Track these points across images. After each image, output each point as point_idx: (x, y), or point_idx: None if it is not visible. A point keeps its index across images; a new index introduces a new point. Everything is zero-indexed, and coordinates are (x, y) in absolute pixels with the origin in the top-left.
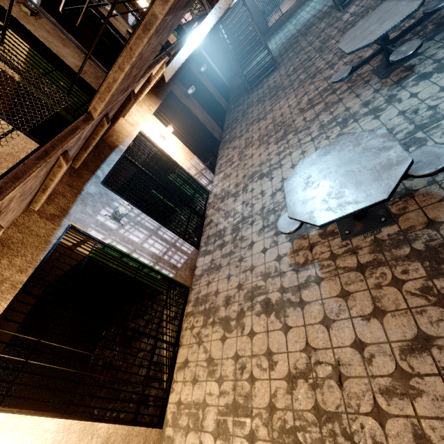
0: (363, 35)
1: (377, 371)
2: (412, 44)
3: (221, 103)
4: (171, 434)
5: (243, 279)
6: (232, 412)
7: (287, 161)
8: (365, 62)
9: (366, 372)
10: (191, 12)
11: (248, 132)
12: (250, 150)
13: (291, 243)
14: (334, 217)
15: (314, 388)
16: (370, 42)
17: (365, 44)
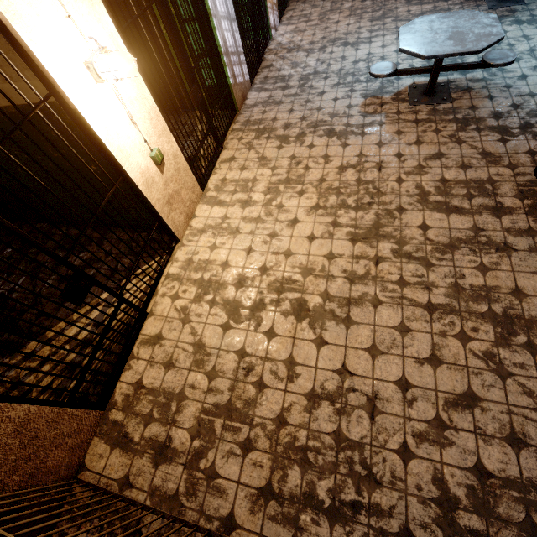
0: None
1: (406, 166)
2: None
3: None
4: (214, 195)
5: (308, 114)
6: (285, 183)
7: (379, 40)
8: None
9: (399, 166)
10: None
11: None
12: (336, 15)
13: (365, 99)
14: (439, 53)
15: (360, 172)
16: None
17: None
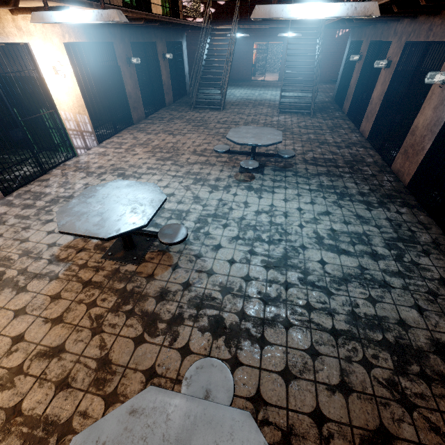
0: (242, 135)
1: (5, 363)
2: (254, 164)
3: (167, 96)
4: None
5: (6, 245)
6: None
7: (146, 178)
8: (238, 153)
9: None
10: (180, 3)
11: (155, 135)
12: (140, 149)
13: (73, 239)
14: (72, 231)
15: None
16: (237, 142)
17: (235, 141)
